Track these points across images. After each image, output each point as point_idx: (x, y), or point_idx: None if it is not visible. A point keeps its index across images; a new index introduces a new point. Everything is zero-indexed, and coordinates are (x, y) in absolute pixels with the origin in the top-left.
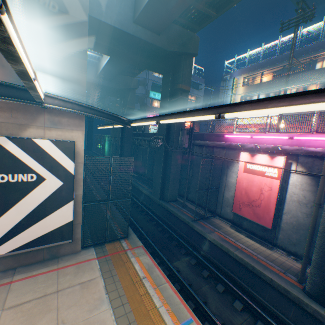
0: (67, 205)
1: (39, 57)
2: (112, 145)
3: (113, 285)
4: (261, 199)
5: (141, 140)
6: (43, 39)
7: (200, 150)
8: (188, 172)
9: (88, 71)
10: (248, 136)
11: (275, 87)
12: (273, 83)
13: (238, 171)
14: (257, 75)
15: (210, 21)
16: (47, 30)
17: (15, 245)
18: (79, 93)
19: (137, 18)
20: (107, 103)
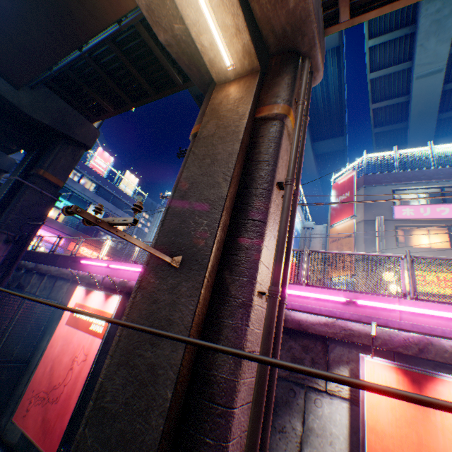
0: None
1: None
2: None
3: None
4: (68, 383)
5: None
6: None
7: (40, 281)
8: None
9: None
10: (106, 264)
11: None
12: None
13: (61, 322)
14: None
15: (109, 115)
16: None
17: None
18: None
19: None
20: None
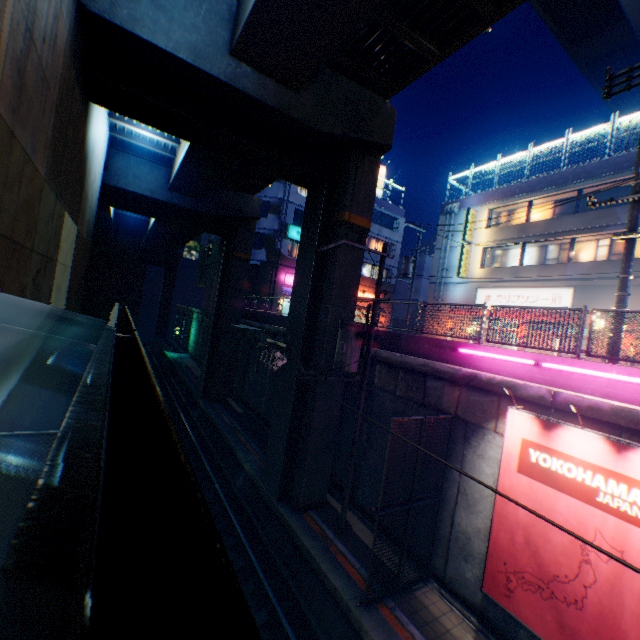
0: None
1: None
2: (203, 331)
3: None
4: (587, 583)
5: (260, 329)
6: None
7: (392, 375)
8: (356, 436)
9: (150, 174)
10: (527, 361)
11: (563, 232)
12: (557, 223)
13: (501, 465)
14: (519, 206)
15: (424, 68)
16: None
17: None
18: None
19: (239, 40)
20: (204, 245)
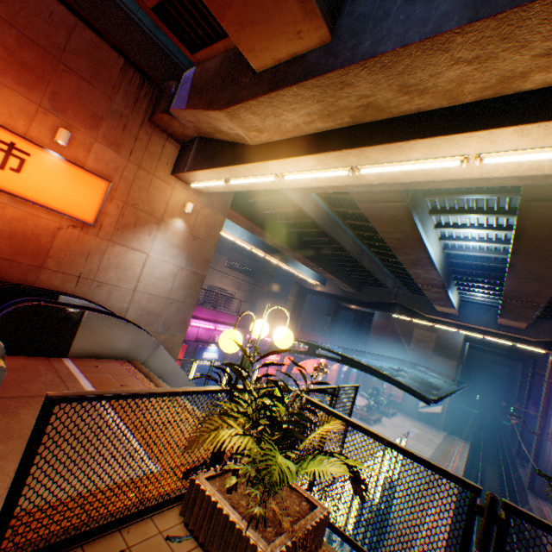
0: (439, 405)
1: (441, 360)
2: None
3: (446, 436)
4: None
5: None
6: (443, 356)
7: None
8: None
9: None
10: None
11: None
12: None
13: None
14: None
15: None
16: (445, 353)
17: (423, 410)
18: (451, 371)
19: None
20: None
